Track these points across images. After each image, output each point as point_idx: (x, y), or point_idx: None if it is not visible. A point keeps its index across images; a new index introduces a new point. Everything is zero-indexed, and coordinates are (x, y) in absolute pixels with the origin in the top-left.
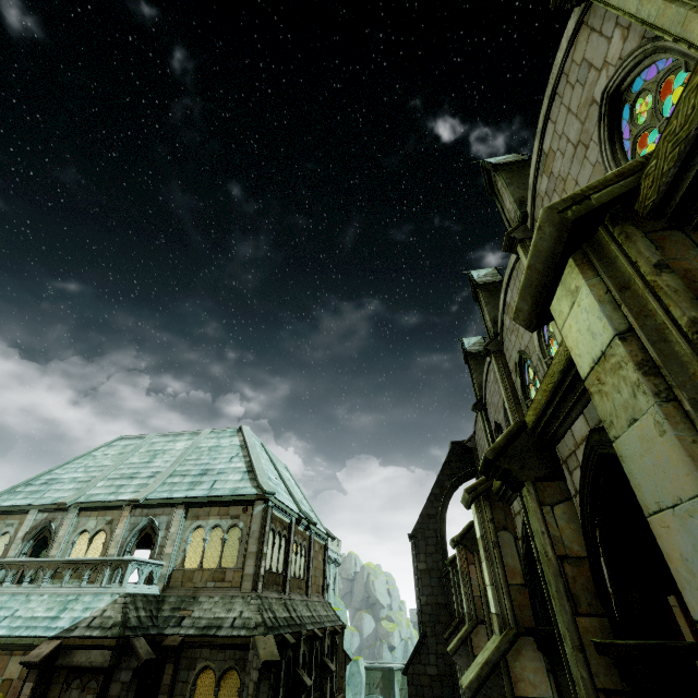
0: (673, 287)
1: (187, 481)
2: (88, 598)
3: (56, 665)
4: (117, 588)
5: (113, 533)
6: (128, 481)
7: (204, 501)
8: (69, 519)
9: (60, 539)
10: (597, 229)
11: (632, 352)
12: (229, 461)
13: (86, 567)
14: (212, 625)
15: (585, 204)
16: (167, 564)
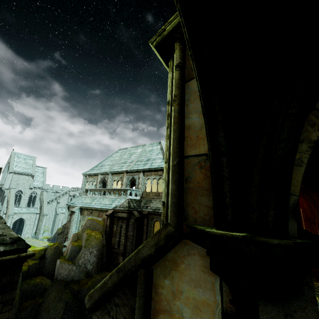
0: (174, 78)
1: (142, 163)
2: (118, 199)
3: (114, 216)
4: (126, 197)
5: (123, 181)
6: (124, 164)
7: (148, 170)
8: (109, 177)
9: (108, 183)
10: (174, 45)
11: (167, 110)
12: (156, 155)
13: (116, 191)
14: (156, 209)
15: (162, 35)
16: (140, 190)
